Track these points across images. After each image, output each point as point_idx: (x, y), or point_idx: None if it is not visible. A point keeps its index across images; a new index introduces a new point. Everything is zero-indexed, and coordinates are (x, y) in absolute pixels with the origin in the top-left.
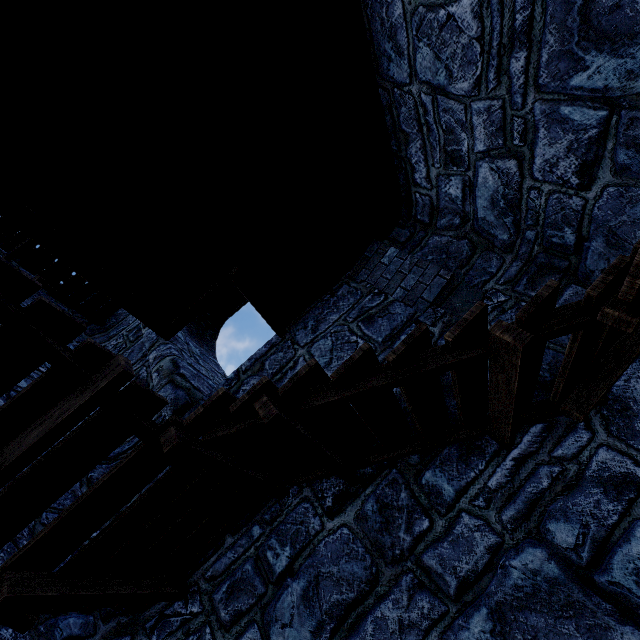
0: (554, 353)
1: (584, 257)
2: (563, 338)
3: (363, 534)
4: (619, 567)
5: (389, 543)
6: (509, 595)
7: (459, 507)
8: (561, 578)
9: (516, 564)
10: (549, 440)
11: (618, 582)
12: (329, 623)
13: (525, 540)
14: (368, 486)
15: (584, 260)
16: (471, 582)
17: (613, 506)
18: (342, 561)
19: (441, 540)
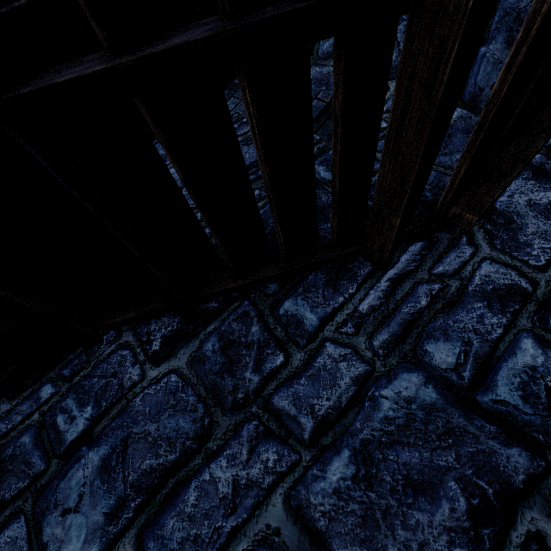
0: (437, 174)
1: (476, 71)
2: (446, 160)
3: (197, 380)
4: (504, 383)
5: (230, 387)
6: (378, 430)
7: (323, 336)
8: (440, 403)
9: (388, 393)
10: (429, 258)
11: (503, 400)
12: (134, 498)
13: (399, 365)
14: (210, 323)
15: (475, 75)
16: (332, 421)
17: (497, 319)
18: (164, 416)
19: (298, 376)
